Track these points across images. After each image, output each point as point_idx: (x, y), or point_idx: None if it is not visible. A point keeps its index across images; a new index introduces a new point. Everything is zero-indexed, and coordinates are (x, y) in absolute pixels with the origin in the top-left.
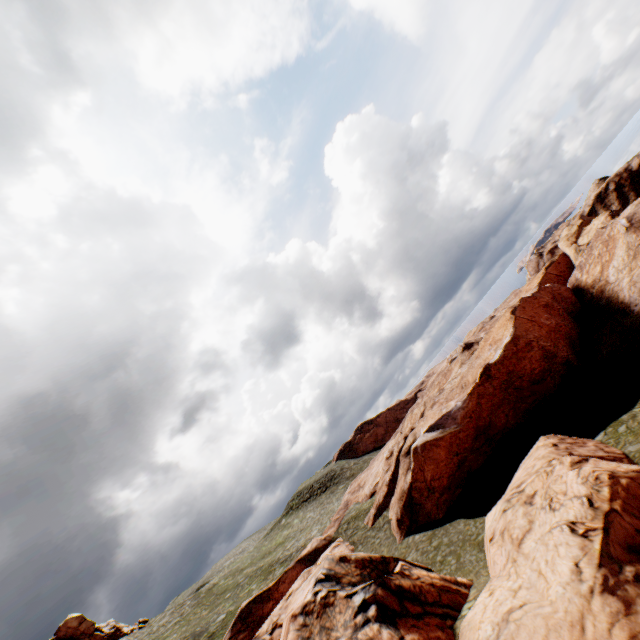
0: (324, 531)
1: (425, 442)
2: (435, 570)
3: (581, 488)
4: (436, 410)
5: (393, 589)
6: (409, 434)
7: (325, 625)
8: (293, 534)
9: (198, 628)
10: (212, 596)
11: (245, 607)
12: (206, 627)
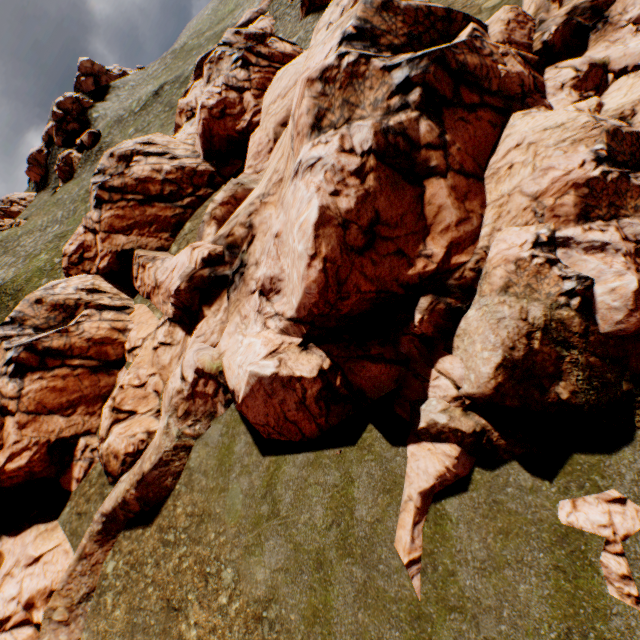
0: (260, 5)
1: None
2: (304, 46)
3: (346, 1)
4: None
5: (255, 54)
6: None
7: (219, 70)
8: (242, 4)
9: (178, 75)
10: (185, 54)
11: (200, 62)
12: (183, 74)
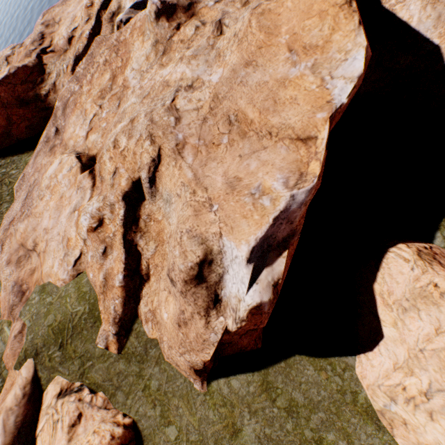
0: (5, 364)
1: (275, 292)
2: None
3: None
4: (226, 185)
5: None
6: (178, 230)
7: None
8: None
9: None
10: None
11: None
12: None
